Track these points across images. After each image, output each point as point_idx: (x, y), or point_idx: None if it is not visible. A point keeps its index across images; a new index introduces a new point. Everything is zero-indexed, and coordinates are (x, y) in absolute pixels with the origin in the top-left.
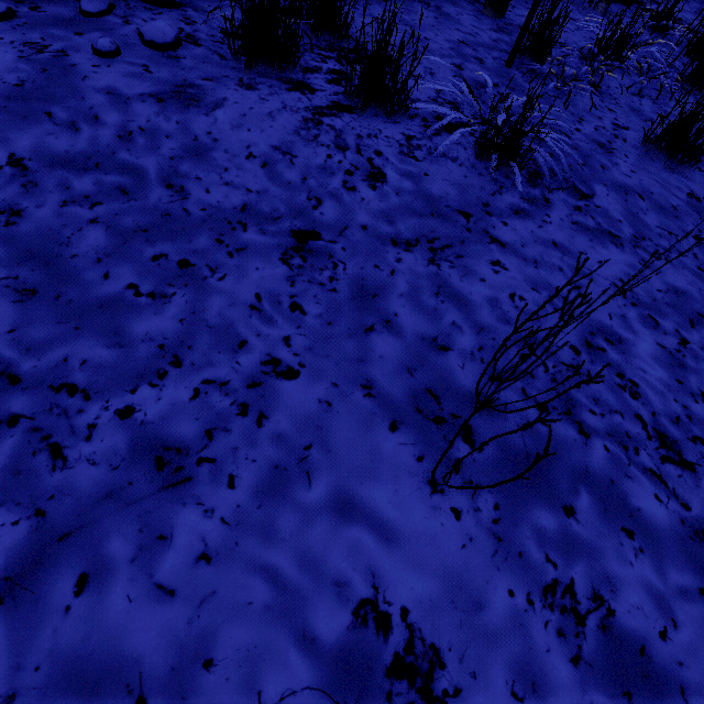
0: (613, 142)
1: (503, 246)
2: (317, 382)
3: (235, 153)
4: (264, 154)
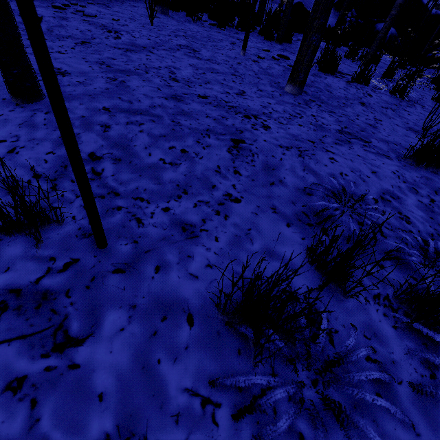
0: (422, 98)
1: (408, 112)
2: (386, 123)
3: (336, 87)
4: (342, 88)
